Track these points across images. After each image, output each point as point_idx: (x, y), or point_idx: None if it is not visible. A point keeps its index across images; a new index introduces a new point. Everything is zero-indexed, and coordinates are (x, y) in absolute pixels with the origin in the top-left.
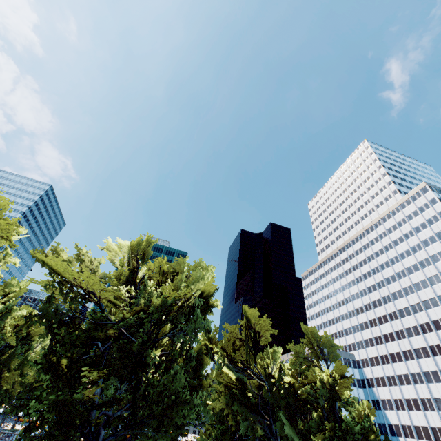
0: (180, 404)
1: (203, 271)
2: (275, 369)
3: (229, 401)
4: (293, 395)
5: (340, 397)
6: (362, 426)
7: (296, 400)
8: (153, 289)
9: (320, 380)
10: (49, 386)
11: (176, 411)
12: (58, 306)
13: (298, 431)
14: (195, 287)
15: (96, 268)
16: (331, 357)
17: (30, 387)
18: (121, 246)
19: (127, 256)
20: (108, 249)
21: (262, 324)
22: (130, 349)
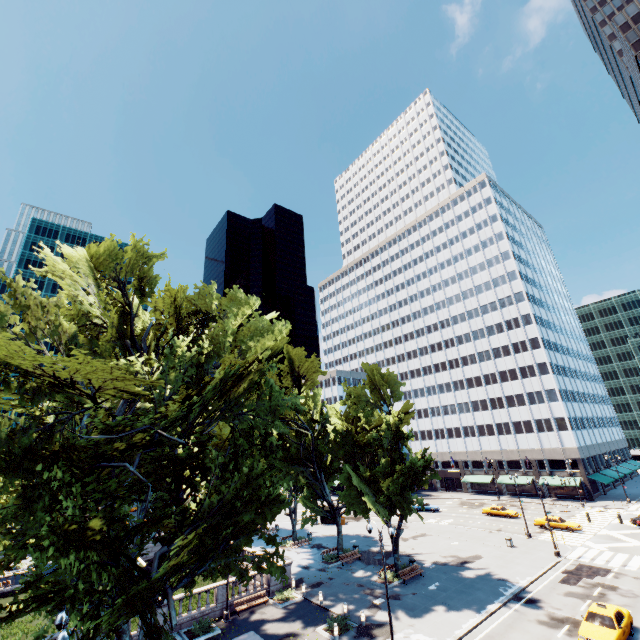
0: (270, 508)
1: (243, 305)
2: (315, 412)
3: None
4: (353, 442)
5: (403, 437)
6: (426, 459)
7: (356, 447)
8: (185, 351)
9: (386, 423)
10: (80, 572)
11: (269, 517)
12: (11, 422)
13: (363, 478)
14: (258, 342)
15: (54, 322)
16: (394, 396)
17: (27, 583)
18: (74, 262)
19: (93, 284)
20: (55, 274)
21: (311, 366)
22: (174, 454)
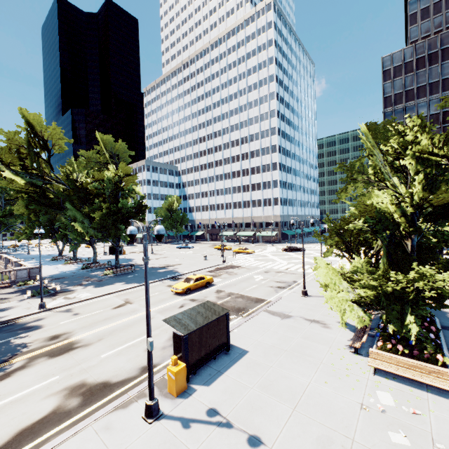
0: None
1: None
2: (83, 176)
3: (29, 204)
4: (85, 191)
5: (123, 189)
6: (134, 203)
7: (88, 194)
8: None
9: (107, 178)
10: None
11: None
12: None
13: (84, 213)
14: None
15: None
16: (122, 161)
17: None
18: None
19: None
20: None
21: (53, 131)
22: None
